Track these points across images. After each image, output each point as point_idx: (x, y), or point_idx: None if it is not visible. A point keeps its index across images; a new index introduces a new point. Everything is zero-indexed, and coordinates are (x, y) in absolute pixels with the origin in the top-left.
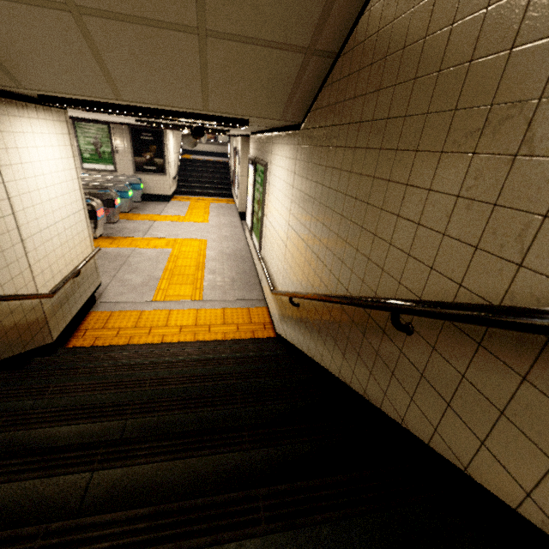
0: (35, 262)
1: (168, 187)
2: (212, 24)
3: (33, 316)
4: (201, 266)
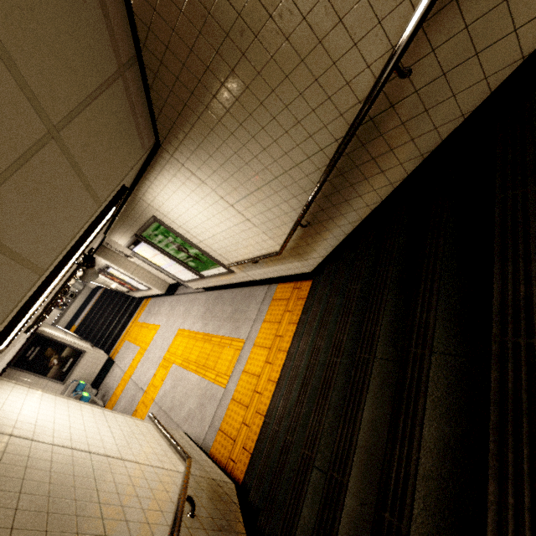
0: (147, 461)
1: (99, 355)
2: (54, 117)
3: (204, 486)
4: (207, 337)
